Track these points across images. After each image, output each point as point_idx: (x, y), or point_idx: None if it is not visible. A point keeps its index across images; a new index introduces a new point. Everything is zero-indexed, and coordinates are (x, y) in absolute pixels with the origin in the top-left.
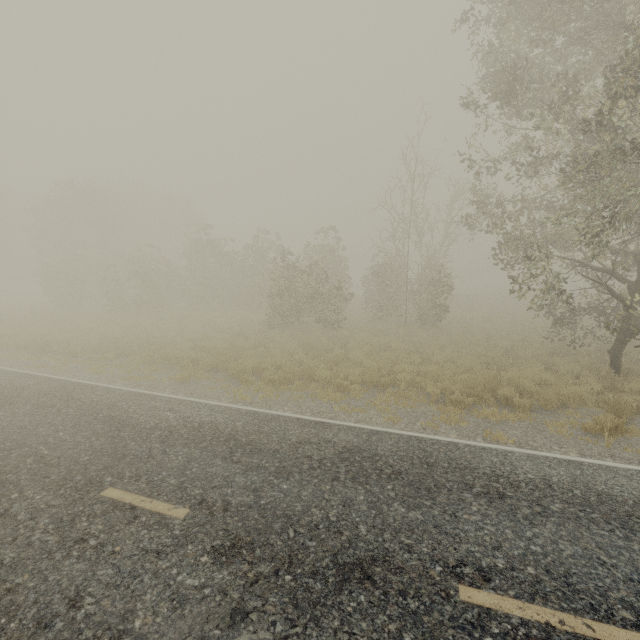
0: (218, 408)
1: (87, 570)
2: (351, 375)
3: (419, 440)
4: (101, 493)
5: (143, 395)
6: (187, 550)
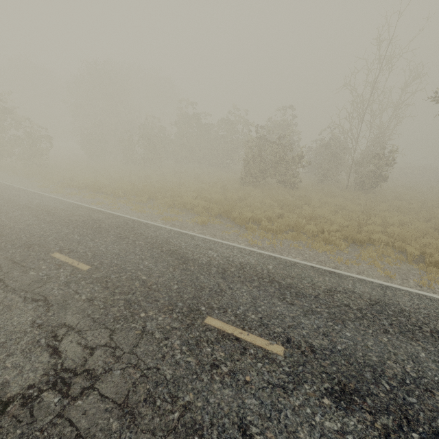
0: (244, 251)
1: (235, 397)
2: (331, 231)
3: (429, 299)
4: (205, 321)
5: (183, 234)
6: (306, 389)
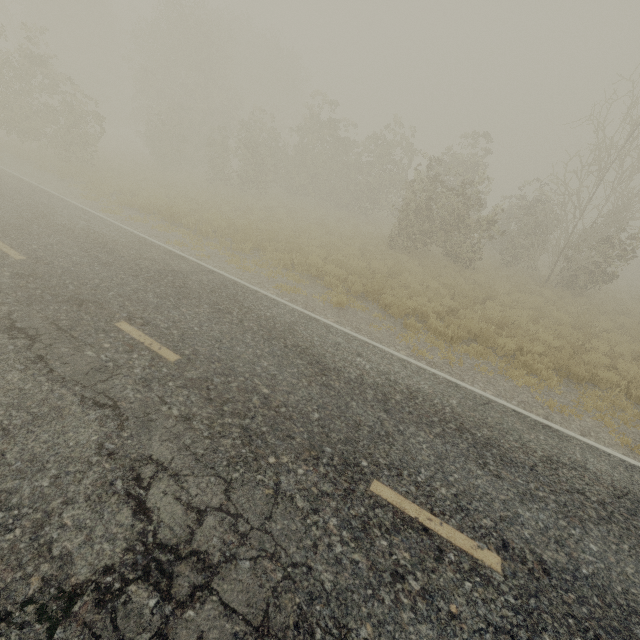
0: (410, 366)
1: None
2: (534, 352)
3: None
4: (370, 488)
5: (313, 320)
6: None
